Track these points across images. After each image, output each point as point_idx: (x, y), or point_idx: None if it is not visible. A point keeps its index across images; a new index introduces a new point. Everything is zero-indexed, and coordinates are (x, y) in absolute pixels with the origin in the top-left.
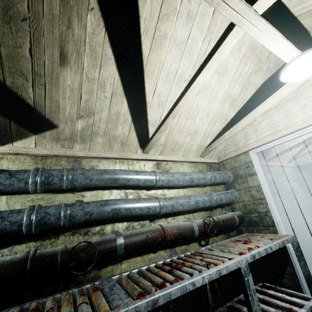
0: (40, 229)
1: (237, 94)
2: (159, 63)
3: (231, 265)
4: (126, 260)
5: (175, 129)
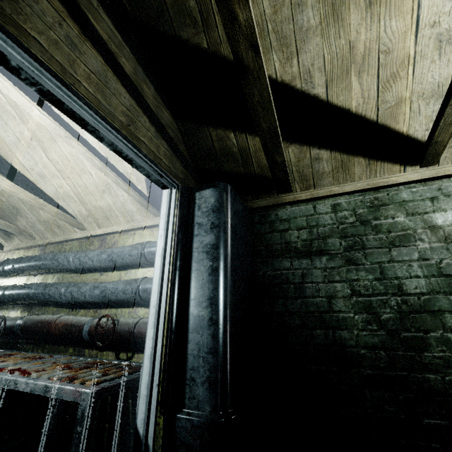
0: None
1: None
2: (2, 143)
3: None
4: (43, 344)
5: (81, 193)
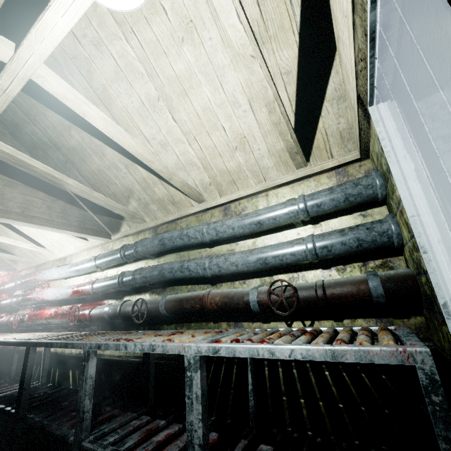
0: (128, 287)
1: (257, 15)
2: (124, 113)
3: (171, 347)
4: (186, 323)
5: (207, 157)
